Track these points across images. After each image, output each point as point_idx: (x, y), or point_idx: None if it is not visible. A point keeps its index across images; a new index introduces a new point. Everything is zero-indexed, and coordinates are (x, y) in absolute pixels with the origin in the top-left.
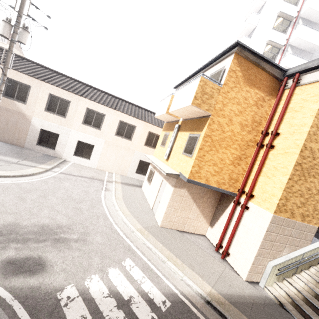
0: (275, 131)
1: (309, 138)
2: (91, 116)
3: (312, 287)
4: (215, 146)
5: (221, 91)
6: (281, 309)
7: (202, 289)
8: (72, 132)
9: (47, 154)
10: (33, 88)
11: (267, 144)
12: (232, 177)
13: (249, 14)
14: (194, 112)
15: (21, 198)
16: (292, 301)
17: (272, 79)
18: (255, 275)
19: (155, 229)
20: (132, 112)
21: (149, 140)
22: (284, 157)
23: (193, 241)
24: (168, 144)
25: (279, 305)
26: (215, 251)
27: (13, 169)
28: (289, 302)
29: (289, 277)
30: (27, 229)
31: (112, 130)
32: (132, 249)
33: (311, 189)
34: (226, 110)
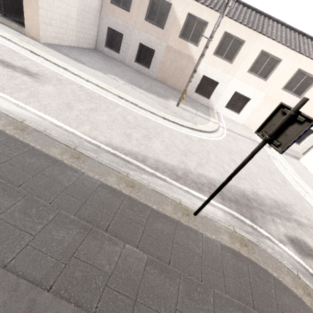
0: None
1: None
2: (262, 61)
3: None
4: None
5: None
6: None
7: None
8: (233, 81)
9: (201, 103)
10: (209, 26)
11: None
12: None
13: None
14: None
15: (233, 161)
16: None
17: None
18: None
19: None
20: None
21: None
22: None
23: None
24: None
25: None
26: None
27: (202, 123)
28: None
29: None
30: (267, 201)
31: (281, 82)
32: None
33: None
34: None
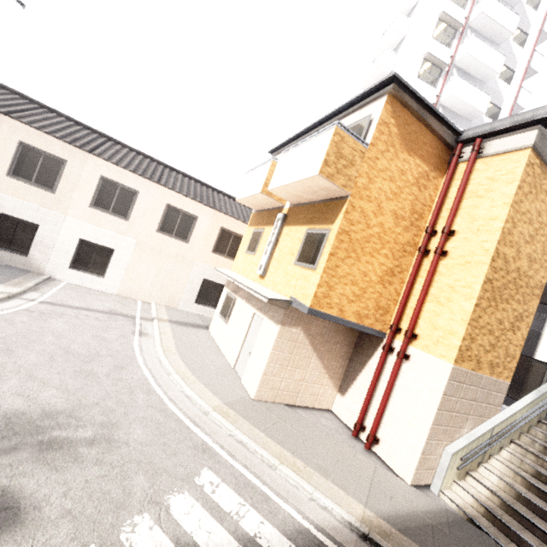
0: (449, 228)
1: (503, 239)
2: (111, 193)
3: (510, 483)
4: (355, 251)
5: (366, 156)
6: (473, 529)
7: (350, 513)
8: (68, 222)
9: (9, 265)
10: None
11: (437, 249)
12: (379, 305)
13: (381, 51)
14: (319, 191)
15: None
16: (486, 511)
17: (440, 144)
18: (425, 473)
19: (246, 404)
20: (190, 191)
21: (221, 244)
22: (466, 269)
23: (314, 422)
24: (263, 248)
25: (468, 521)
26: (352, 437)
27: None
28: (482, 513)
29: (474, 470)
30: None
31: (151, 222)
32: (211, 448)
33: (503, 322)
34: (373, 189)
